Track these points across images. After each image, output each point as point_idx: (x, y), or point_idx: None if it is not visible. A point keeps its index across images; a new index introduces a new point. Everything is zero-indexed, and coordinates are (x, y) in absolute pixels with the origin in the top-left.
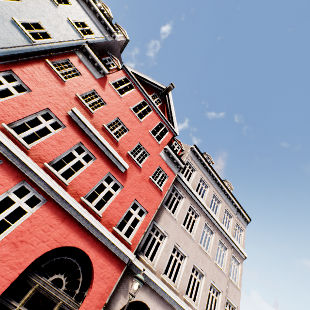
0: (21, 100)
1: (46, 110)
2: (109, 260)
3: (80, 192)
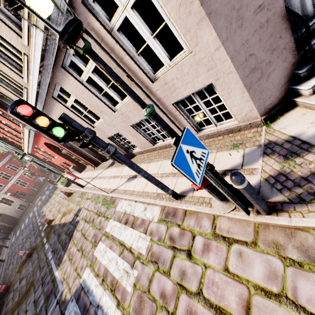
0: (10, 139)
1: (3, 133)
2: (41, 137)
3: (21, 135)
